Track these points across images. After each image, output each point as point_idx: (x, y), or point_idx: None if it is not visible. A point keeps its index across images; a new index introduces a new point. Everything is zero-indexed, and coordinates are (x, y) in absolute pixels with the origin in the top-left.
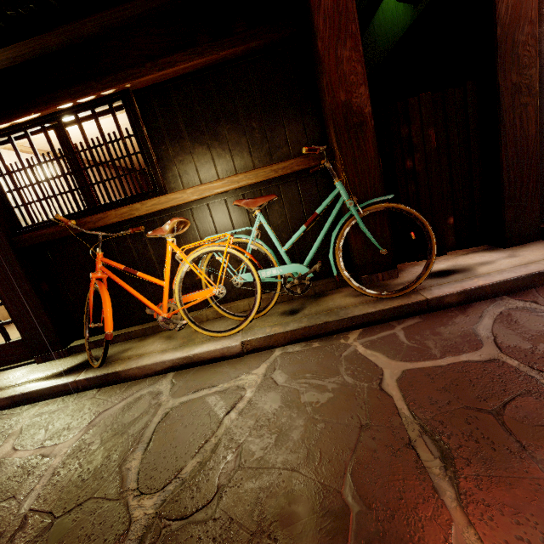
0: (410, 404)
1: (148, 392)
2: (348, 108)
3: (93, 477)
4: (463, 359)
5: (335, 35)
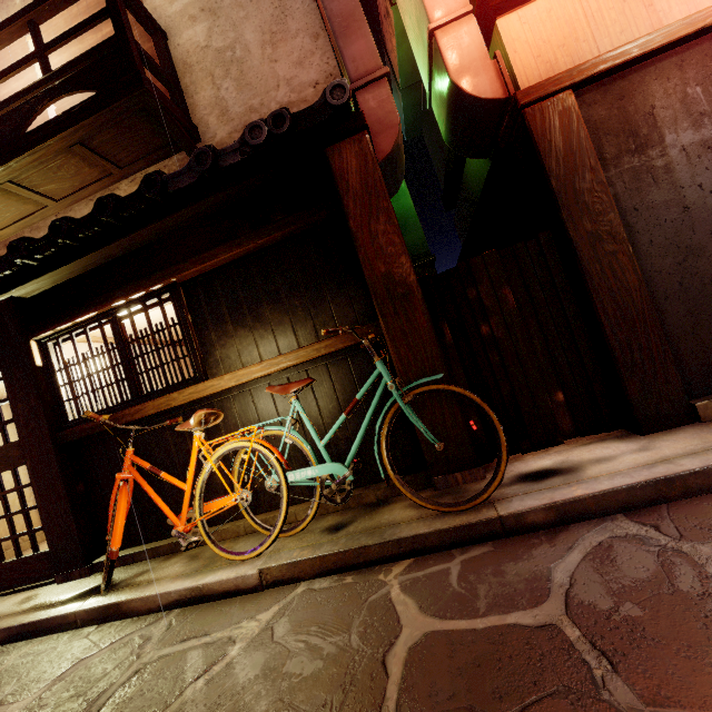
0: (403, 691)
1: (139, 635)
2: (390, 279)
3: None
4: (509, 621)
5: (366, 212)
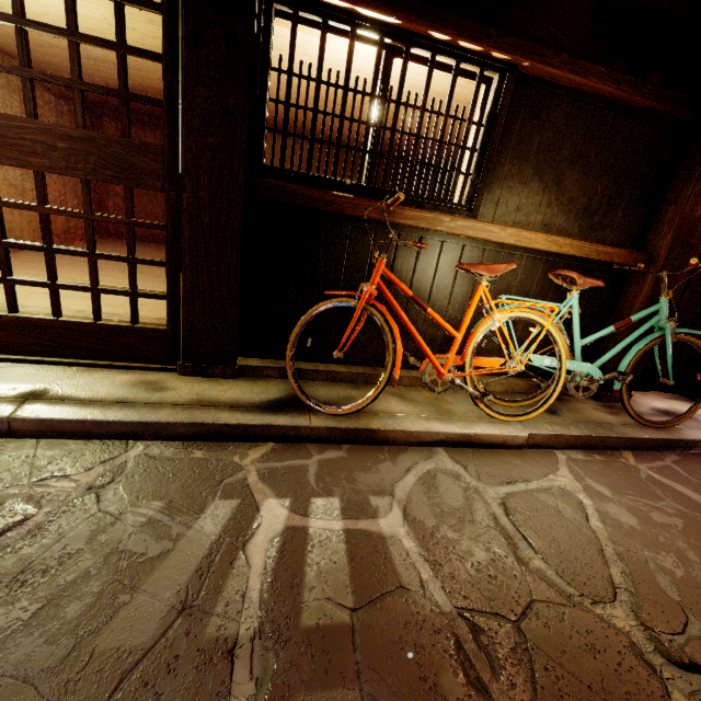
0: None
1: (435, 468)
2: (695, 226)
3: (500, 573)
4: None
5: None
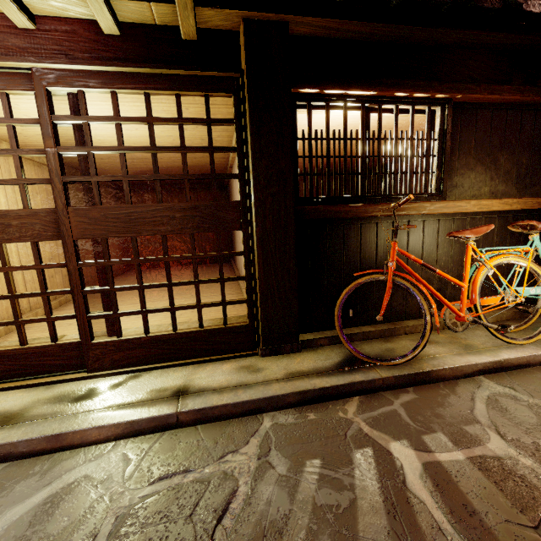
0: None
1: (491, 394)
2: None
3: None
4: None
5: None
